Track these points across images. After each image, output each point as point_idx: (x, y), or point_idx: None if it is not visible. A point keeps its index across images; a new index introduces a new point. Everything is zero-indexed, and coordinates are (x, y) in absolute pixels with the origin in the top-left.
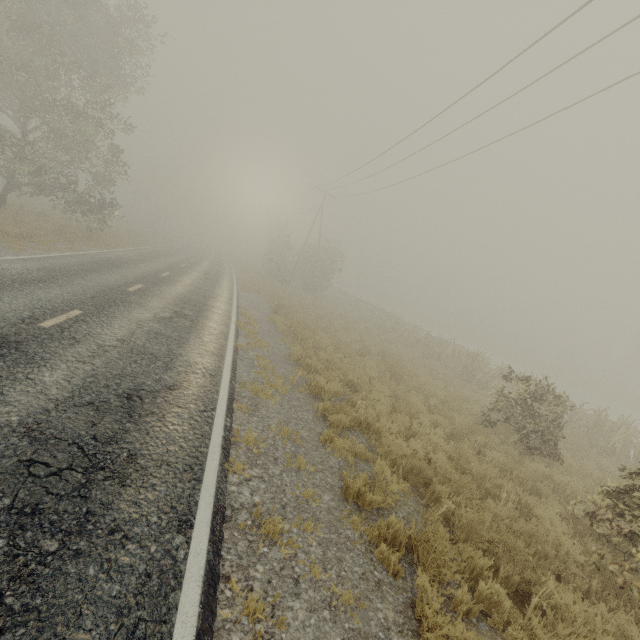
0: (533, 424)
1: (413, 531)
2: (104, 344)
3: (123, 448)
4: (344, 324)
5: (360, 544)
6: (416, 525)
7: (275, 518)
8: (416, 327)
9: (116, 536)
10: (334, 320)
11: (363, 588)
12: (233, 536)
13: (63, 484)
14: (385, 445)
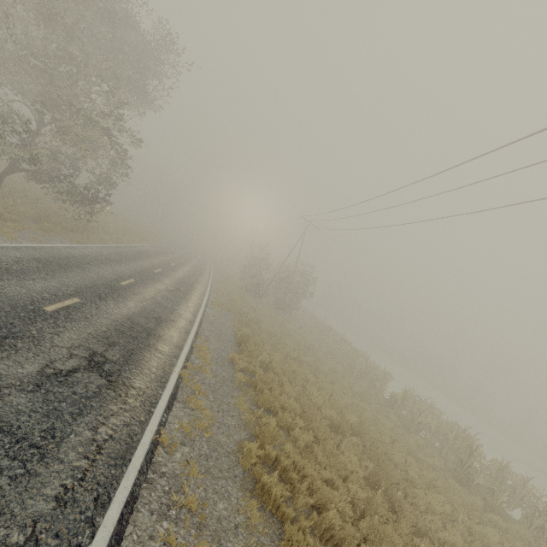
0: None
1: None
2: None
3: None
4: (313, 366)
5: None
6: None
7: None
8: (386, 373)
9: None
10: (302, 356)
11: None
12: None
13: None
14: None
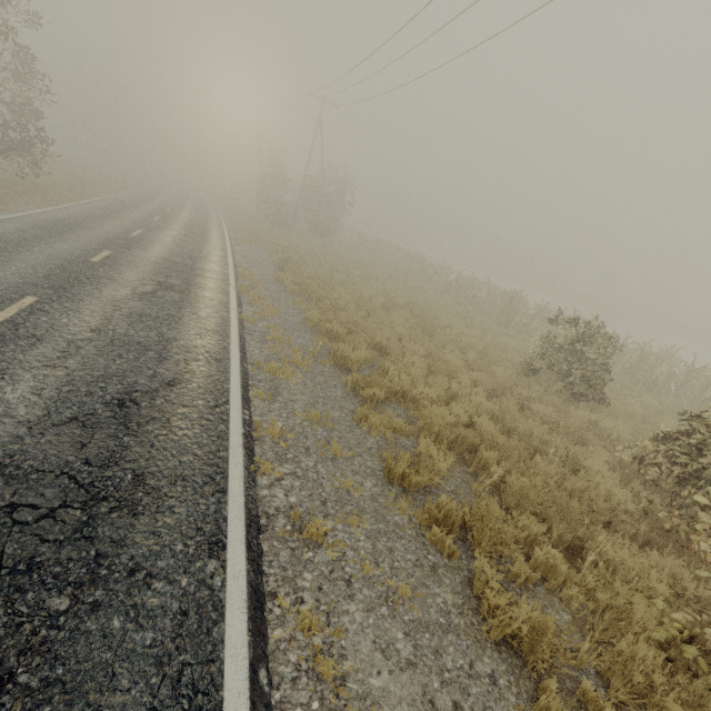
0: (579, 370)
1: (467, 512)
2: (75, 339)
3: (126, 469)
4: (363, 274)
5: (410, 529)
6: (465, 498)
7: (316, 520)
8: (445, 268)
9: (138, 576)
10: (351, 270)
11: (419, 576)
12: (273, 547)
13: (60, 527)
14: (426, 416)
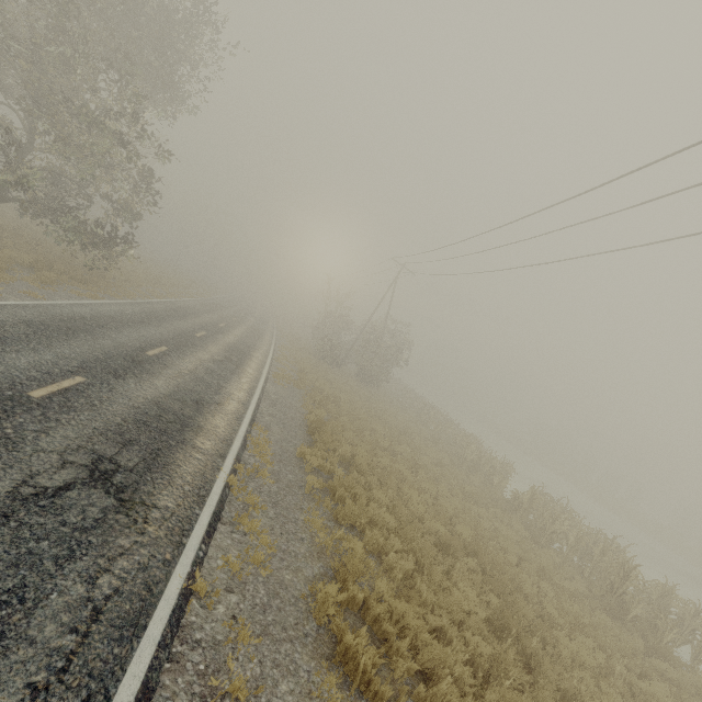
0: None
1: None
2: None
3: None
4: (411, 458)
5: None
6: None
7: None
8: (506, 465)
9: None
10: (395, 446)
11: None
12: None
13: None
14: None
